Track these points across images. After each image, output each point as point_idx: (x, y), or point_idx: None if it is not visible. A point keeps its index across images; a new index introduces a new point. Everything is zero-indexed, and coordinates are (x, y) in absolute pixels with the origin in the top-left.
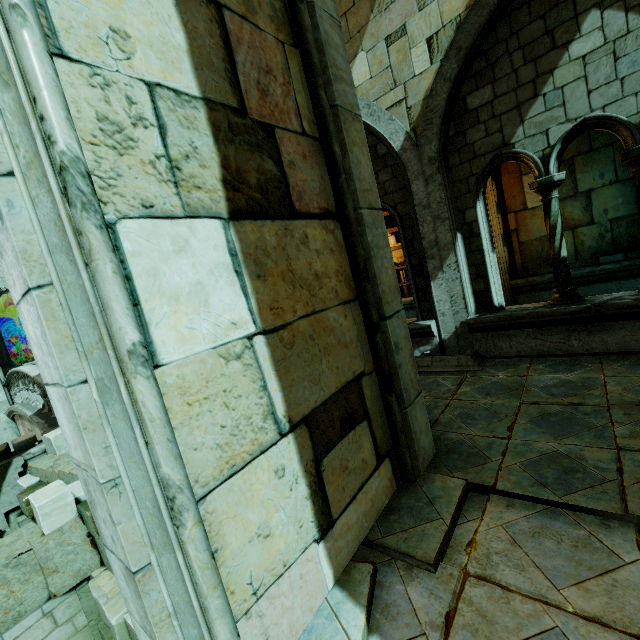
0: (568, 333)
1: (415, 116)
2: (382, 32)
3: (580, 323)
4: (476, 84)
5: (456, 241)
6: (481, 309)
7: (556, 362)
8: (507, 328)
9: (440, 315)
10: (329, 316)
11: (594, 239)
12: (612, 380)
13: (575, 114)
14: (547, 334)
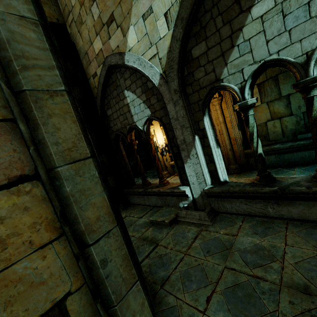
0: (265, 203)
1: (164, 64)
2: (140, 12)
3: (272, 199)
4: (196, 41)
5: (195, 141)
6: (214, 181)
7: (258, 222)
8: (228, 197)
9: (191, 184)
10: (16, 269)
11: (293, 124)
12: (290, 251)
13: (259, 58)
14: (253, 202)
